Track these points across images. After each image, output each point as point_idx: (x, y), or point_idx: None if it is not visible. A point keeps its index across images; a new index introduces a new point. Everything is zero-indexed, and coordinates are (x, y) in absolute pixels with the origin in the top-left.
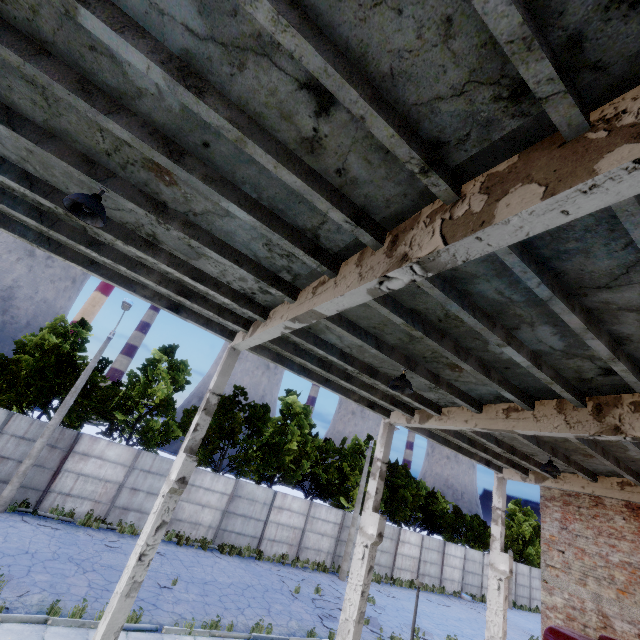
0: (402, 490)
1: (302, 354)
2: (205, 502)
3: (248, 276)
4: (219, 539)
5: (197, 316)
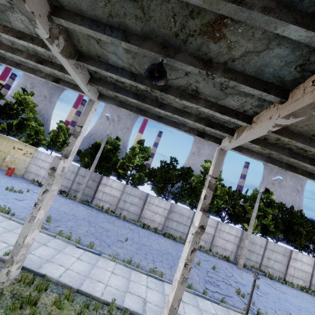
0: (296, 226)
1: (120, 91)
2: (156, 211)
3: (3, 2)
4: (165, 230)
5: (69, 84)
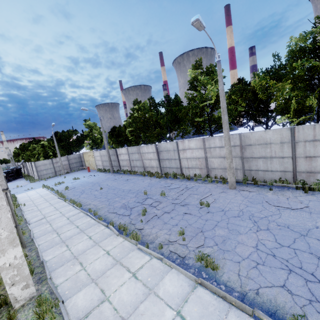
0: None
1: None
2: (150, 158)
3: None
4: (163, 171)
5: None
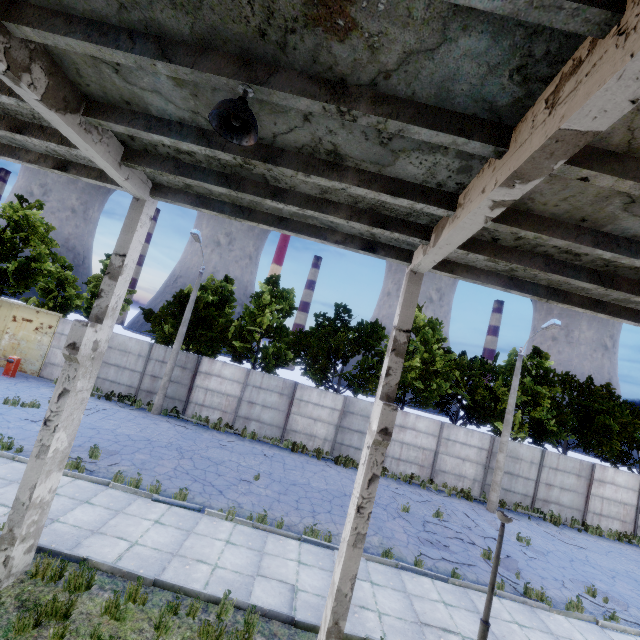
0: (601, 417)
1: (189, 172)
2: (316, 416)
3: None
4: (337, 452)
5: (88, 170)
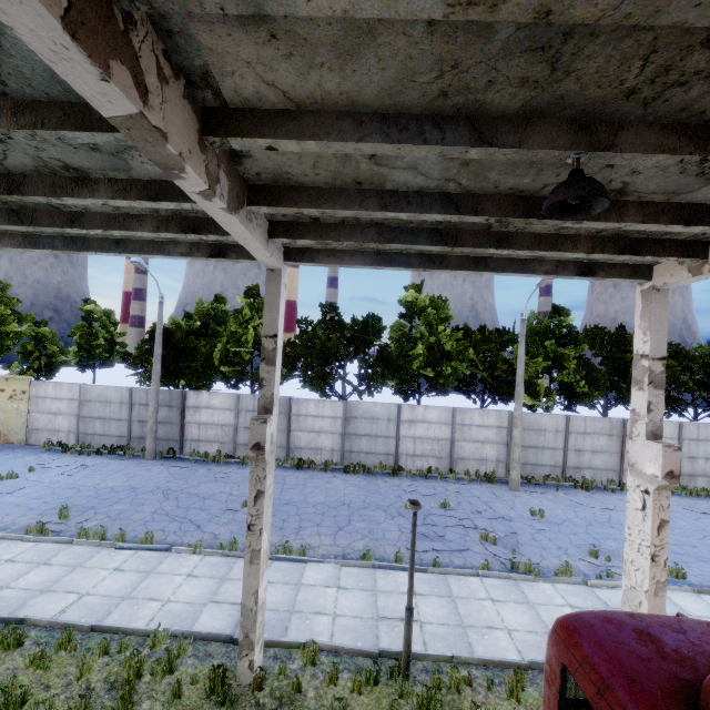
0: None
1: None
2: (318, 429)
3: None
4: (348, 460)
5: None
